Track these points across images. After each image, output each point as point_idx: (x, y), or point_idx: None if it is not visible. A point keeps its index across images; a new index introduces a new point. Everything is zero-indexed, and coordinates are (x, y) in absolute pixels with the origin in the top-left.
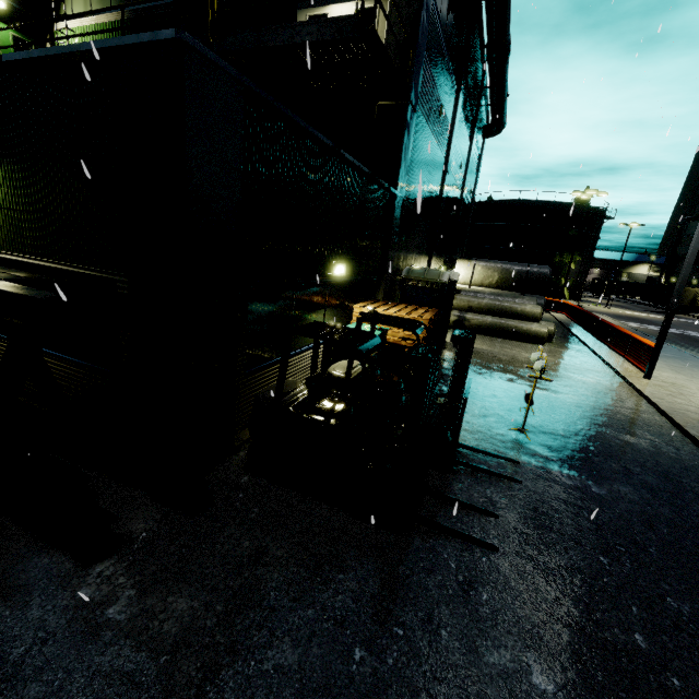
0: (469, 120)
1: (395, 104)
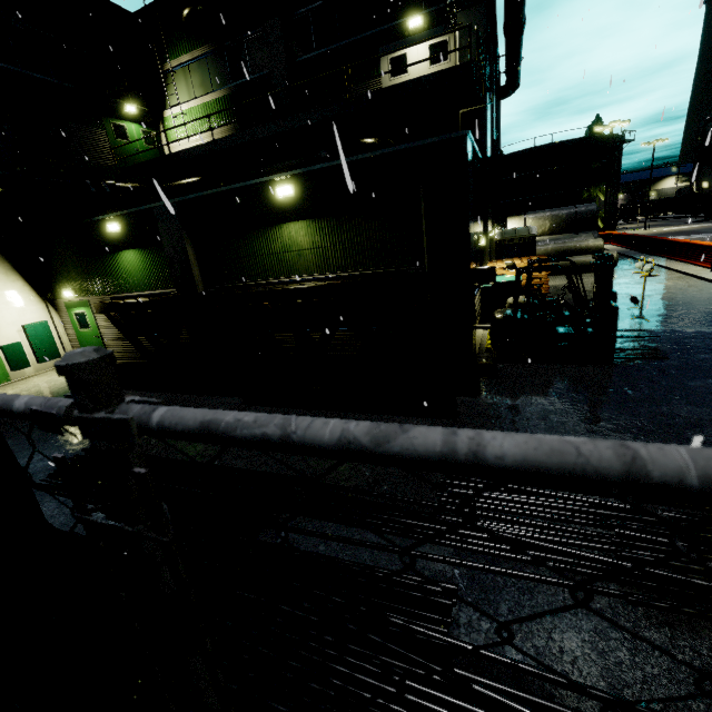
0: None
1: (476, 109)
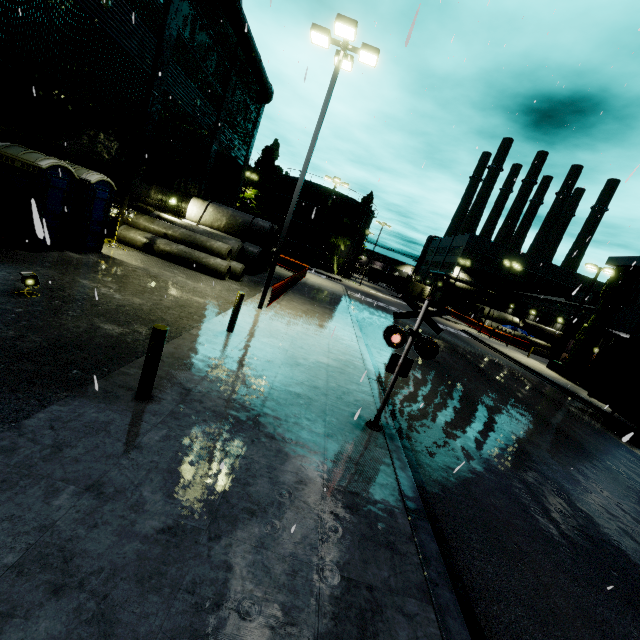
0: (219, 66)
1: None
